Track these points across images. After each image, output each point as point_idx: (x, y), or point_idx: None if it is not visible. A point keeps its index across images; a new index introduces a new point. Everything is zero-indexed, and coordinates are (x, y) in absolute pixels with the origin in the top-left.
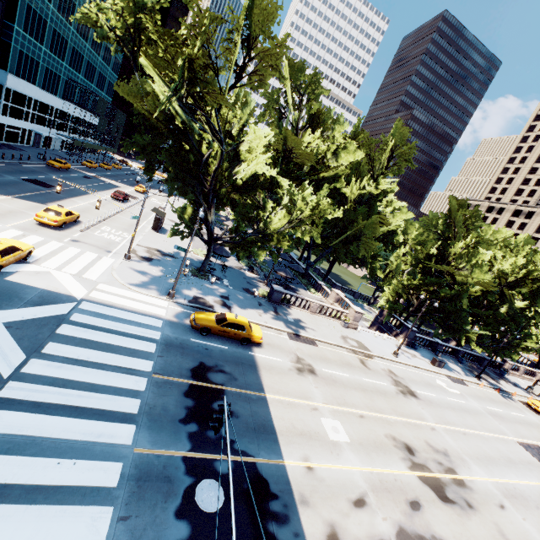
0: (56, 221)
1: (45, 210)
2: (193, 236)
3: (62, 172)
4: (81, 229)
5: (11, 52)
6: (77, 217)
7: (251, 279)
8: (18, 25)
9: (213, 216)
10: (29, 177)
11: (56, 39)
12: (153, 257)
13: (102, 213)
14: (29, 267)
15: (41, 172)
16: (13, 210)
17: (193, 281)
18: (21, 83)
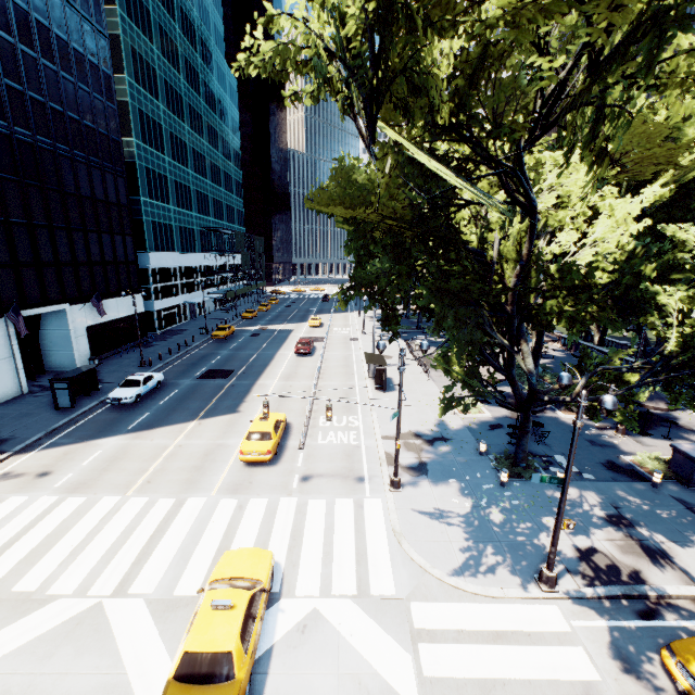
0: (269, 451)
1: (247, 437)
2: (574, 445)
3: (229, 341)
4: (297, 441)
5: (145, 228)
6: (284, 421)
7: (586, 430)
8: (143, 196)
9: (528, 358)
10: (203, 369)
11: (179, 191)
12: (424, 458)
13: (301, 389)
14: (284, 616)
15: (211, 353)
16: (208, 448)
17: (527, 495)
18: (162, 257)
